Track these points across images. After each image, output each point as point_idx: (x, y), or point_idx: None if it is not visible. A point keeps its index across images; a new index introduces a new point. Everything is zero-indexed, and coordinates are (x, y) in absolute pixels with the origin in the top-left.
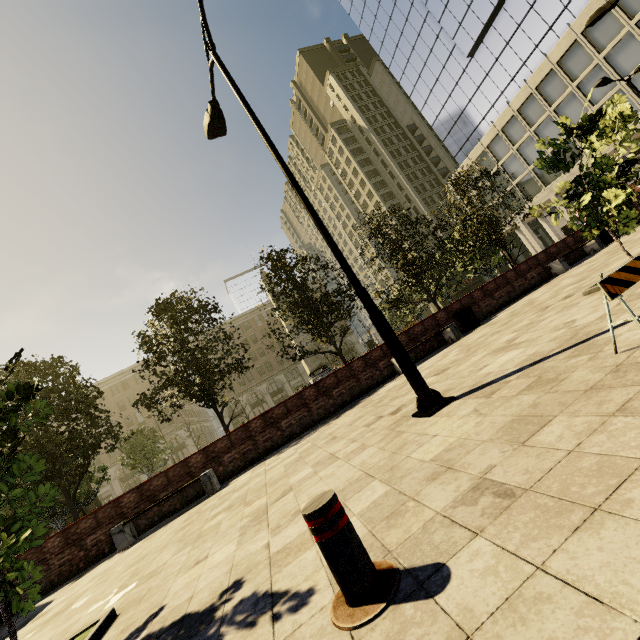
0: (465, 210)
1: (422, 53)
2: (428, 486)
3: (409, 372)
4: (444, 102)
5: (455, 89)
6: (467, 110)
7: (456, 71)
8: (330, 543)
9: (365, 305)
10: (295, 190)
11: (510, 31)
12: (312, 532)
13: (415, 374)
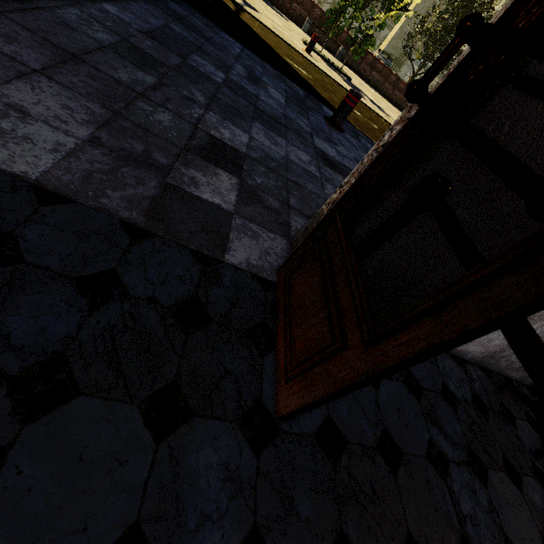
0: None
1: None
2: None
3: None
4: None
5: None
6: None
7: None
8: None
9: None
10: None
11: None
12: None
13: None
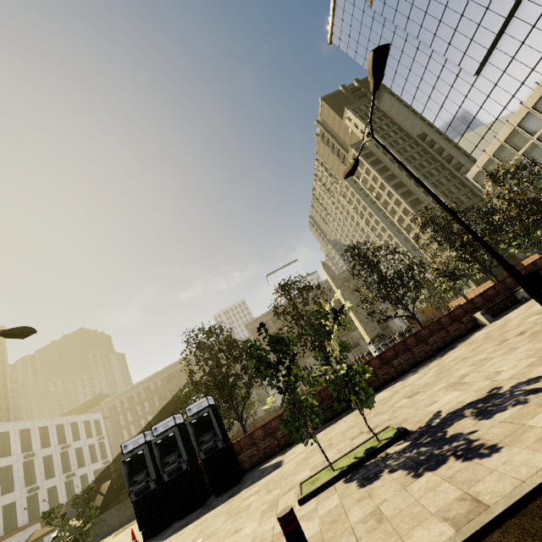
0: (505, 197)
1: (430, 80)
2: None
3: None
4: (455, 113)
5: (465, 101)
6: (479, 115)
7: (464, 88)
8: None
9: (500, 262)
10: (438, 202)
11: (514, 48)
12: None
13: None
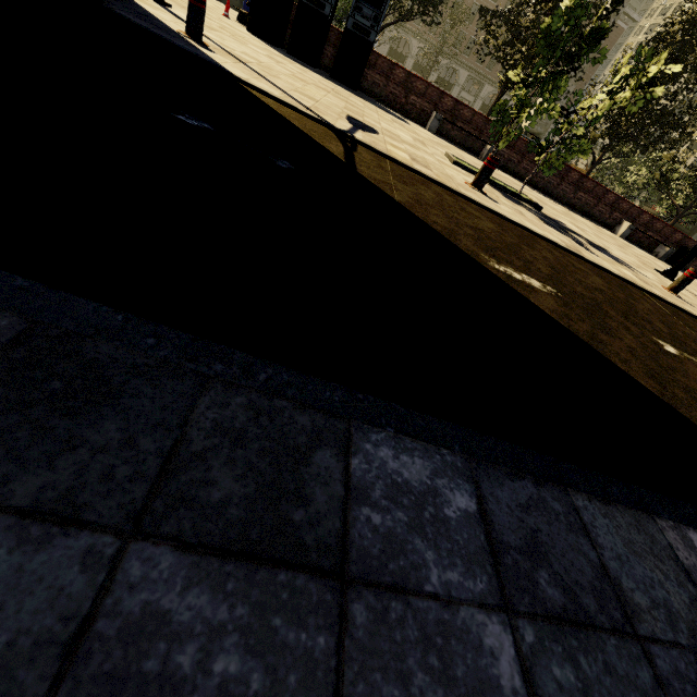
0: None
1: None
2: (679, 293)
3: (688, 258)
4: None
5: None
6: None
7: None
8: (689, 280)
9: None
10: None
11: None
12: (689, 274)
13: (688, 262)
